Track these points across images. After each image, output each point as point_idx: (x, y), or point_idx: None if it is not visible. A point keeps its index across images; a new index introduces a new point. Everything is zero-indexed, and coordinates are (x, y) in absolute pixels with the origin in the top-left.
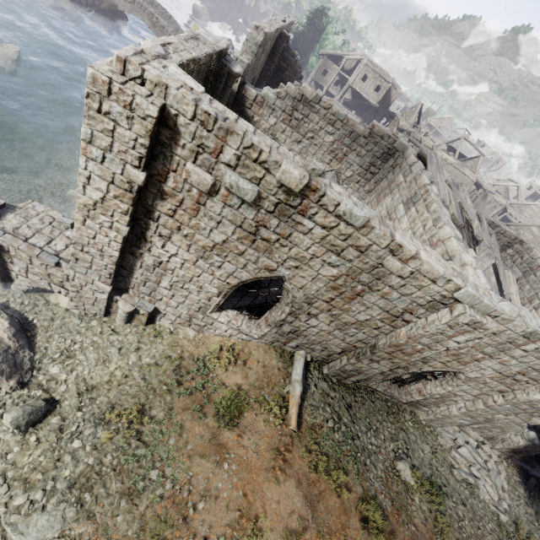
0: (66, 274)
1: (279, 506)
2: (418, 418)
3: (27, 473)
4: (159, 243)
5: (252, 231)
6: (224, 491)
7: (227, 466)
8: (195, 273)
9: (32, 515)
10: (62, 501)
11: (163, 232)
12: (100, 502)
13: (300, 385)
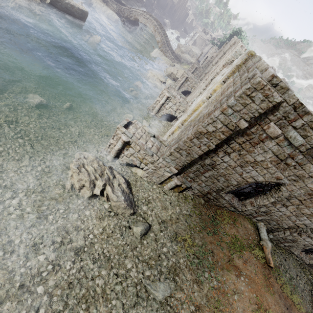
0: (154, 160)
1: (276, 307)
2: (312, 274)
3: (147, 260)
4: (221, 155)
5: (282, 159)
6: (245, 292)
7: (243, 278)
8: (230, 172)
9: (156, 282)
10: (166, 278)
11: (228, 150)
12: (184, 283)
13: (269, 242)
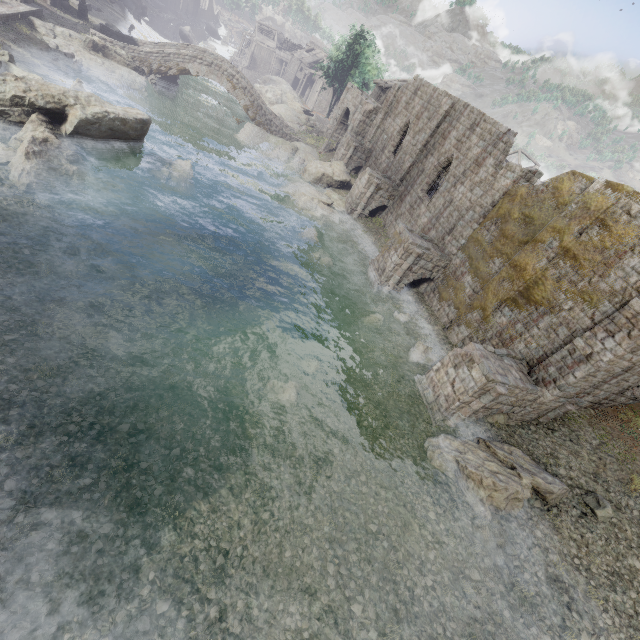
0: (538, 396)
1: None
2: None
3: (638, 541)
4: None
5: None
6: None
7: None
8: None
9: None
10: None
11: None
12: None
13: None
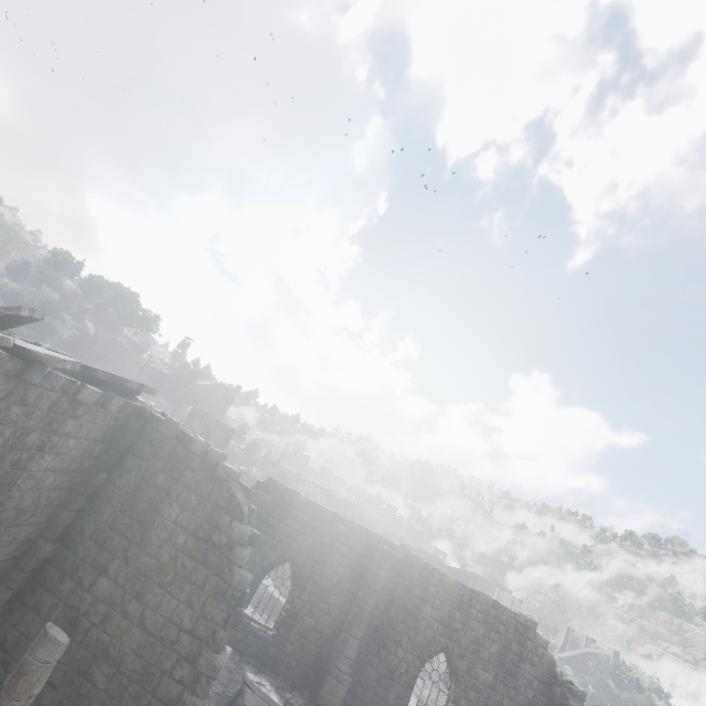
0: None
1: None
2: None
3: None
4: None
5: None
6: None
7: None
8: None
9: None
10: None
11: None
12: None
13: None
